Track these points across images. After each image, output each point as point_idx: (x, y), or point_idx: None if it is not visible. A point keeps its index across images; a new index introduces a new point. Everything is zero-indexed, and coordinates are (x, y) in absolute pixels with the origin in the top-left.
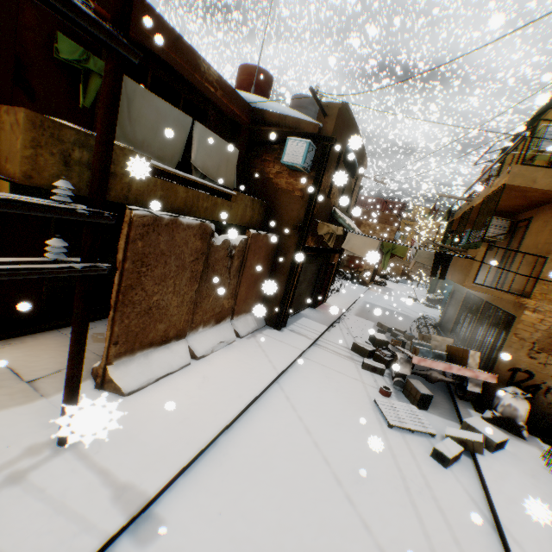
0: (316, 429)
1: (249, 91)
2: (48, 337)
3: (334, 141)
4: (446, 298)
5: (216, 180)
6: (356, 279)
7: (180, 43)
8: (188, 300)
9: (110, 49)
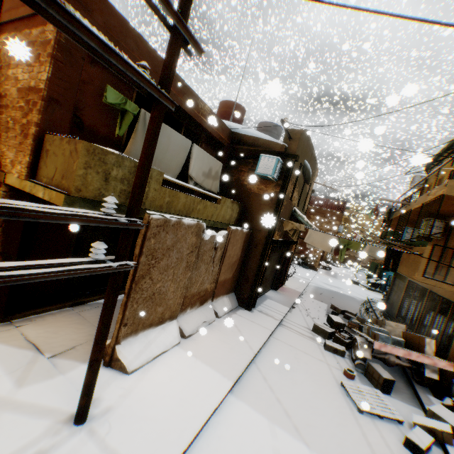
0: (295, 412)
1: (228, 119)
2: (63, 315)
3: (297, 158)
4: (385, 283)
5: (204, 187)
6: (306, 264)
7: (186, 89)
8: (182, 286)
9: (157, 101)
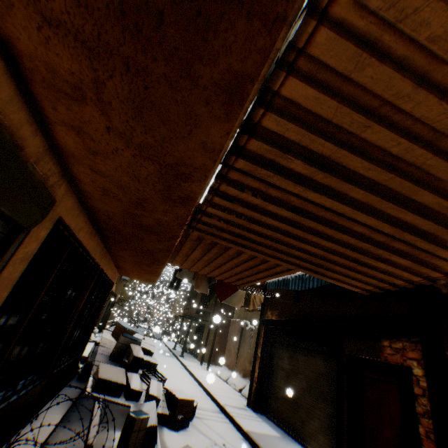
0: (170, 375)
1: None
2: None
3: None
4: None
5: None
6: None
7: None
8: (235, 352)
9: None
